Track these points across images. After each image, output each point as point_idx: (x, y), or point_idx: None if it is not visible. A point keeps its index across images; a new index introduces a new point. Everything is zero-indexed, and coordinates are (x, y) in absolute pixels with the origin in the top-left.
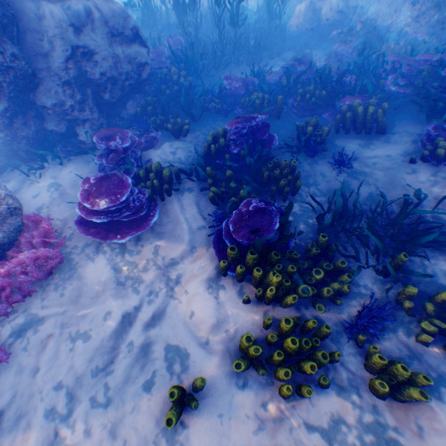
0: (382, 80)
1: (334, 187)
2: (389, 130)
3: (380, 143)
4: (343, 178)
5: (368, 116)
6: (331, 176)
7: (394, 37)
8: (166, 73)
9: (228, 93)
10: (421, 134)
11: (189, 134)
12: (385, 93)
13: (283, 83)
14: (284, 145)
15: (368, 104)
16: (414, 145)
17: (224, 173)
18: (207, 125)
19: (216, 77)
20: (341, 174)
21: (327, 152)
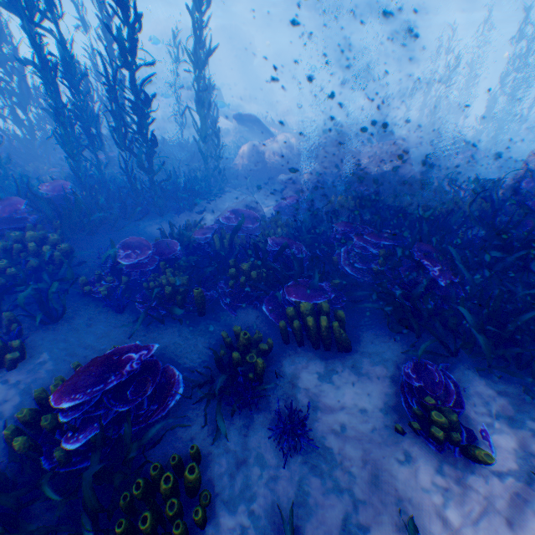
0: (336, 252)
1: (281, 499)
2: (356, 344)
3: (347, 372)
4: (297, 467)
5: (322, 329)
6: (277, 462)
7: (342, 188)
8: (17, 237)
9: (128, 264)
10: (401, 373)
11: (27, 359)
12: (343, 271)
13: (217, 244)
14: (197, 385)
15: (321, 307)
16: (395, 385)
17: (23, 534)
18: (74, 330)
19: (125, 229)
20: (293, 455)
21: (272, 392)
